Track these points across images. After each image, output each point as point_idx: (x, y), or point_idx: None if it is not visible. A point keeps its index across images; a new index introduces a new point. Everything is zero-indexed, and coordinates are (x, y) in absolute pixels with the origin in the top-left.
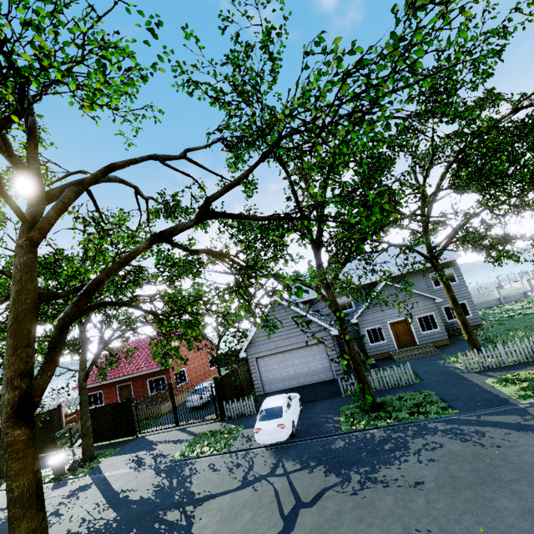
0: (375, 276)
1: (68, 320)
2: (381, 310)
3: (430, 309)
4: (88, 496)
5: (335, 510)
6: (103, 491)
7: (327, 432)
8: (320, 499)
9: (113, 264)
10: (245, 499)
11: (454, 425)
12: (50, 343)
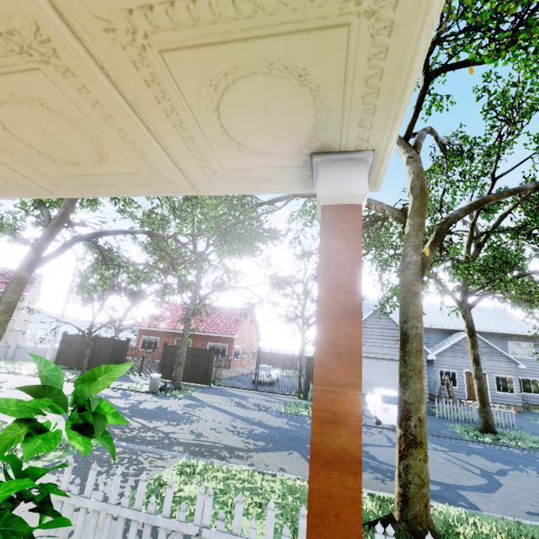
0: (453, 325)
1: (455, 221)
2: (460, 357)
3: (510, 372)
4: (211, 412)
5: (535, 484)
6: (224, 412)
7: (449, 436)
8: (507, 474)
9: (503, 192)
10: None
11: None
12: (439, 233)
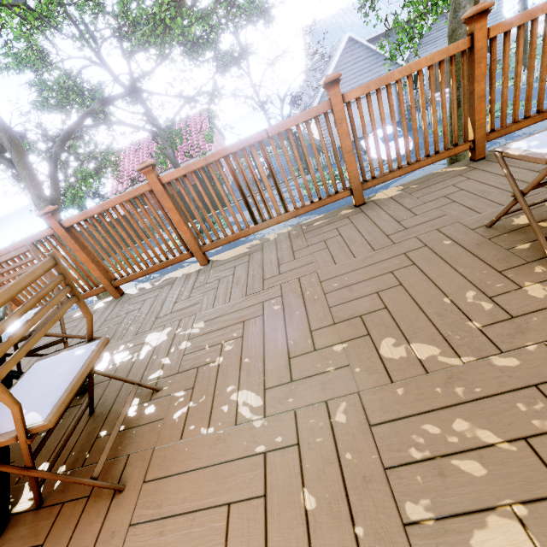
0: None
1: None
2: (427, 51)
3: None
4: None
5: None
6: None
7: None
8: None
9: None
10: (423, 173)
11: (546, 105)
12: None
